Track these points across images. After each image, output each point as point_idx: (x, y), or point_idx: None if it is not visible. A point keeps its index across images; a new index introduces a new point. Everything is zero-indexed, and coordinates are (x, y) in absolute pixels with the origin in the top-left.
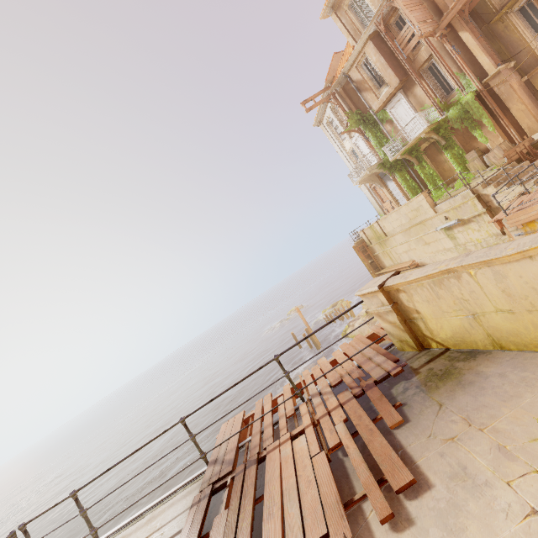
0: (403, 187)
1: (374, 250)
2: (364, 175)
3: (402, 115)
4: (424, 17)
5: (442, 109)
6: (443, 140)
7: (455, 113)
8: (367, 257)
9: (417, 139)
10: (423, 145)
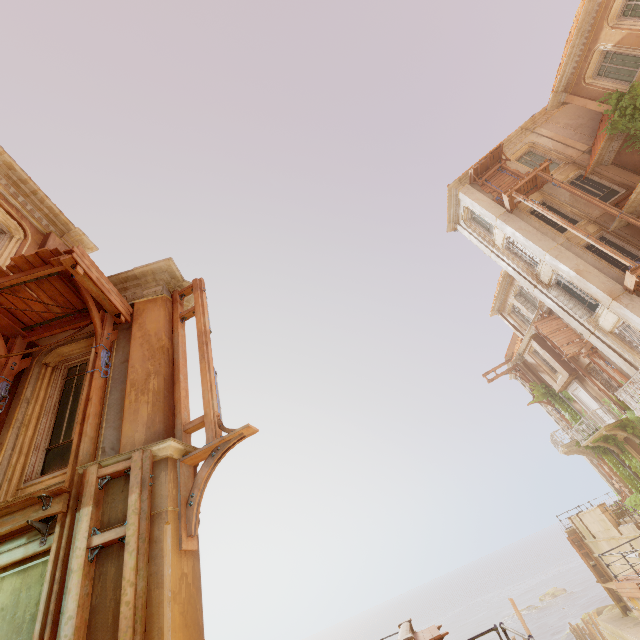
0: (617, 473)
1: (592, 549)
2: (563, 449)
3: (585, 400)
4: (568, 339)
5: (623, 407)
6: (635, 438)
7: (634, 417)
8: (587, 555)
9: (602, 433)
10: (619, 435)
